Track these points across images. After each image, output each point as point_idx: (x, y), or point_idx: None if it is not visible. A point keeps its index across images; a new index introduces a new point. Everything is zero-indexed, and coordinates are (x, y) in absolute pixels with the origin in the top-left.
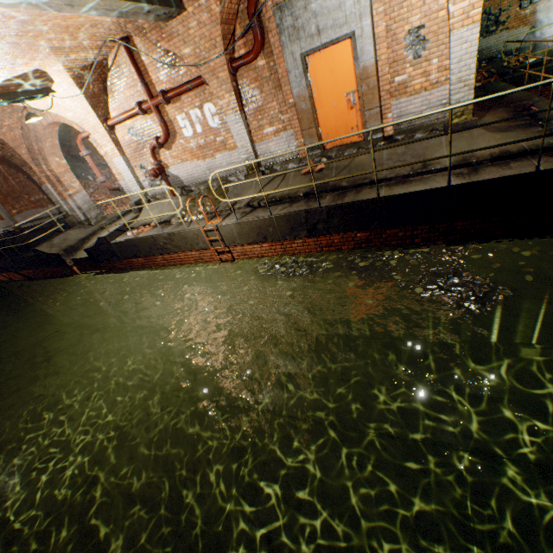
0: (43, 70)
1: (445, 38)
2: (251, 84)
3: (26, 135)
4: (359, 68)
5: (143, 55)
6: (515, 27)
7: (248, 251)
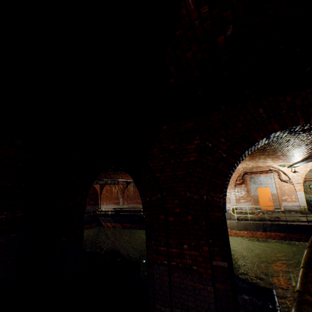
0: None
1: (294, 192)
2: (239, 189)
3: None
4: (271, 193)
5: None
6: (310, 194)
7: (237, 233)
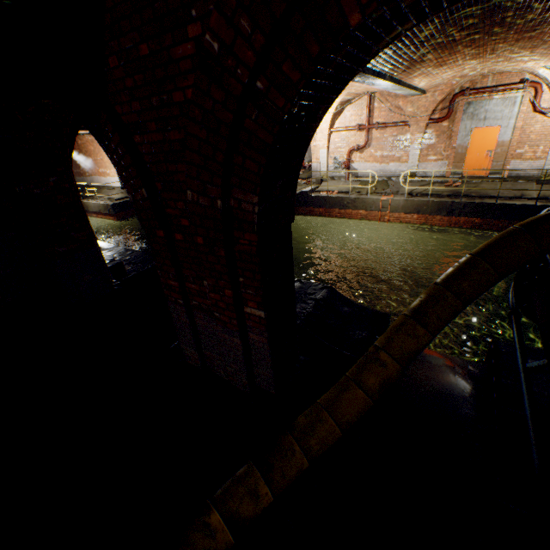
0: None
1: (549, 139)
2: (433, 132)
3: None
4: (499, 141)
5: (376, 103)
6: None
7: (401, 218)
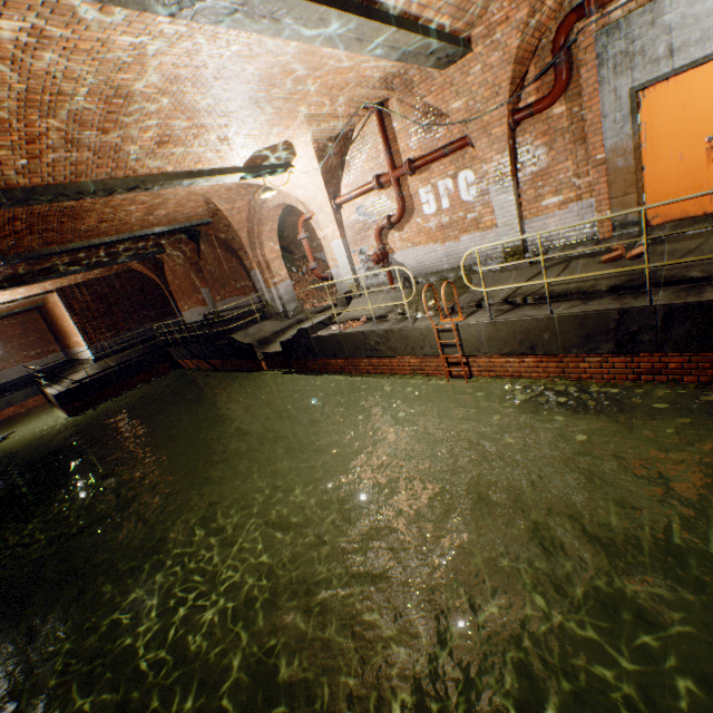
0: (291, 142)
1: None
2: (536, 140)
3: (250, 218)
4: None
5: (395, 121)
6: None
7: (497, 365)
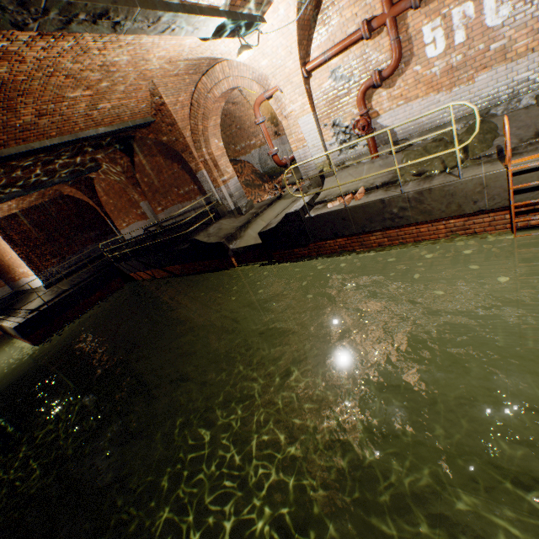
0: None
1: None
2: None
3: (193, 113)
4: None
5: None
6: None
7: None
